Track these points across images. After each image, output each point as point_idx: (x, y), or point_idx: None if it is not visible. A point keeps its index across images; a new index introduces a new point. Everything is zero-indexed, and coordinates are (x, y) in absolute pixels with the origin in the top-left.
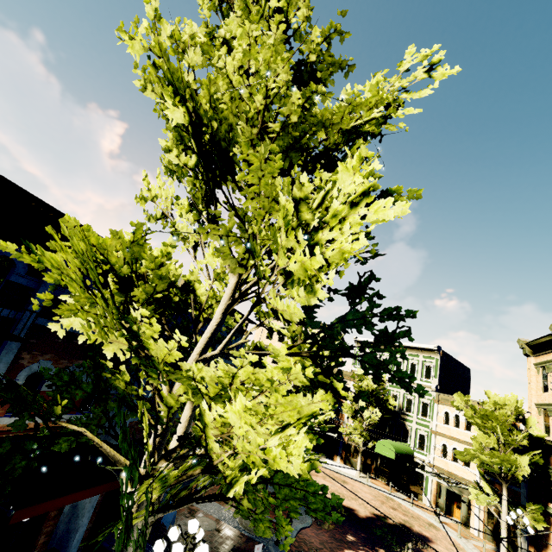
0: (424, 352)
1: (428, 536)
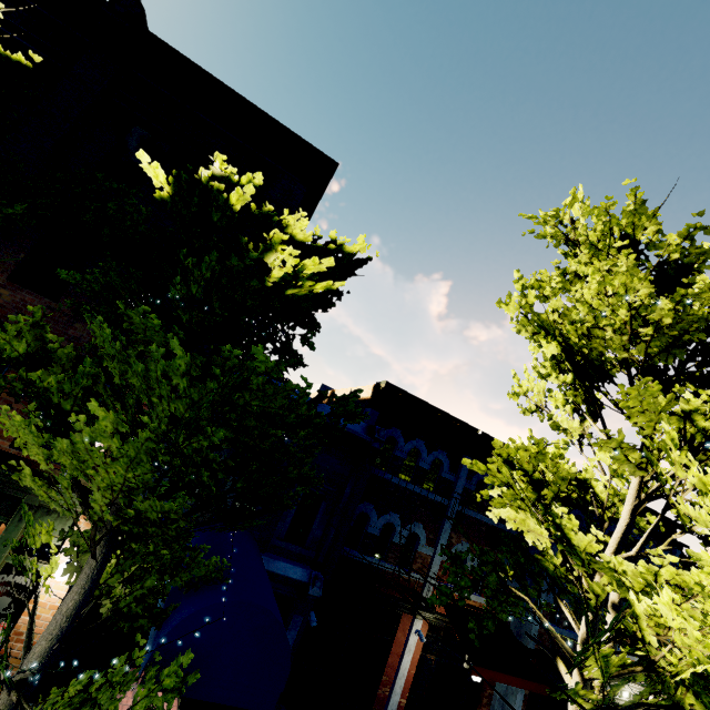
0: None
1: None
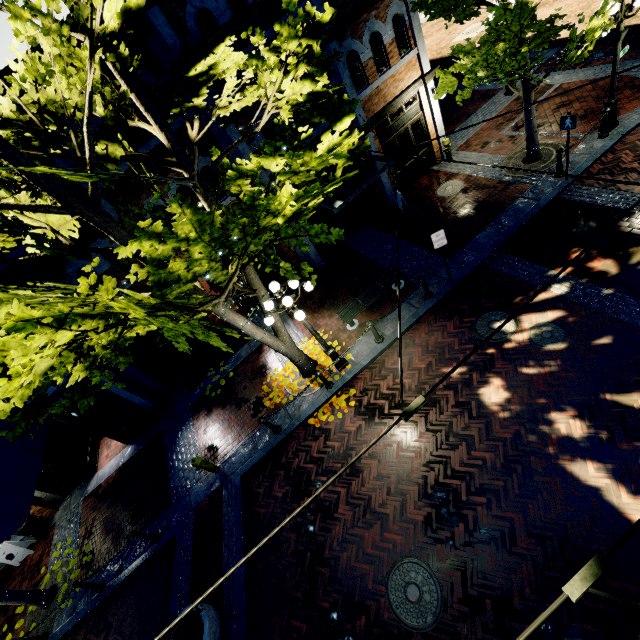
0: None
1: None
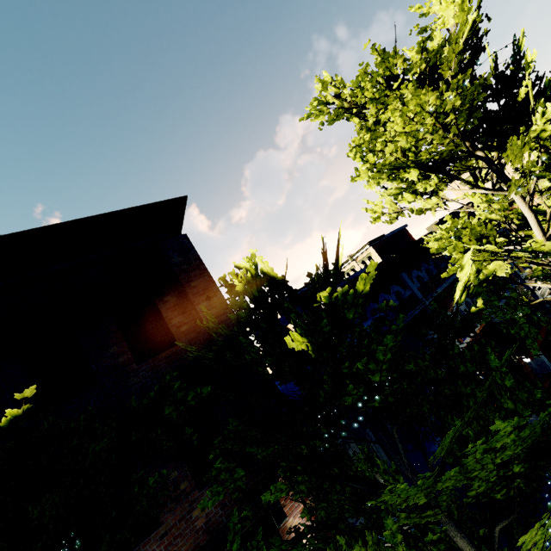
0: None
1: None
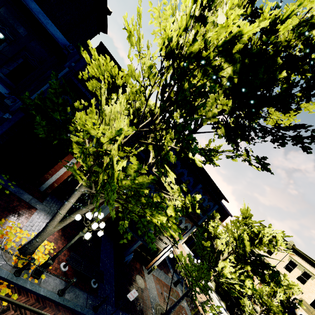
0: None
1: None
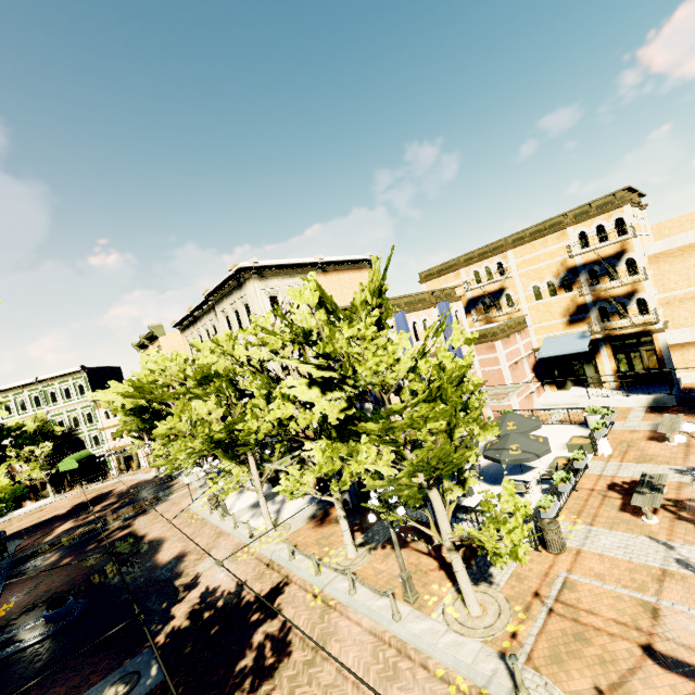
0: (72, 375)
1: (114, 489)
